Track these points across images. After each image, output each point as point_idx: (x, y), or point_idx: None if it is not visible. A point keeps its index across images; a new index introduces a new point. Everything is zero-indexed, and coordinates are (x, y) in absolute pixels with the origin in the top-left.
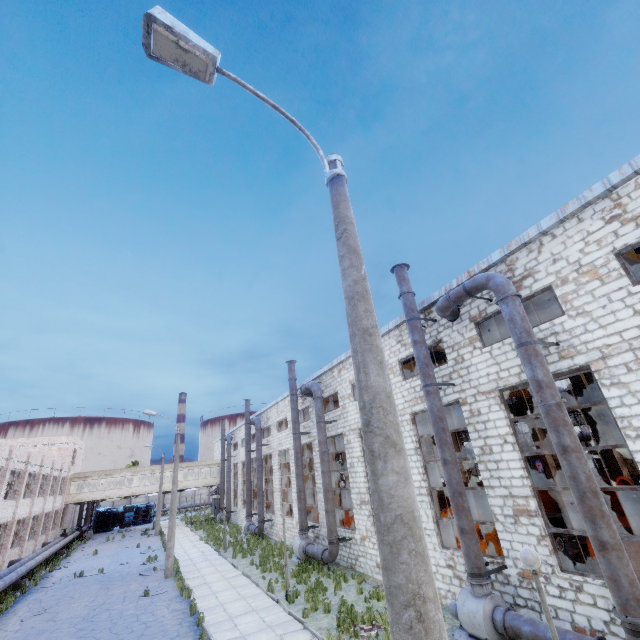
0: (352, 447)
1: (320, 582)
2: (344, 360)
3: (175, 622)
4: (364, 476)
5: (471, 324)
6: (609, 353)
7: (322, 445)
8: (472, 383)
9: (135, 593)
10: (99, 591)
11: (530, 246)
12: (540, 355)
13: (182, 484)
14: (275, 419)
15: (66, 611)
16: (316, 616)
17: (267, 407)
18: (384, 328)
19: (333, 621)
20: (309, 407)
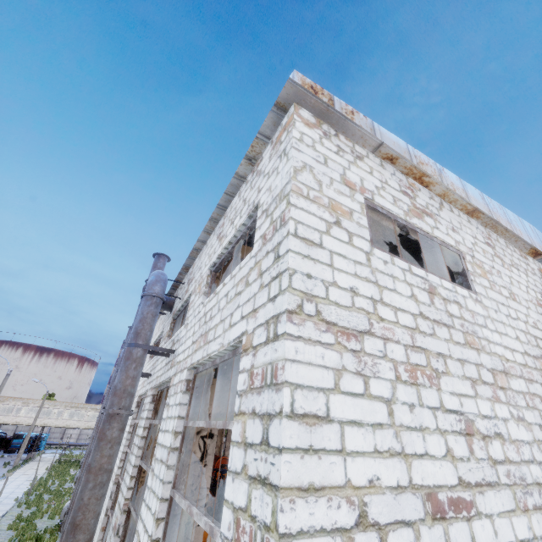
0: None
1: None
2: None
3: None
4: None
5: (171, 318)
6: (177, 370)
7: None
8: (154, 376)
9: None
10: None
11: (201, 252)
12: (132, 359)
13: (66, 422)
14: None
15: None
16: None
17: None
18: None
19: None
20: None
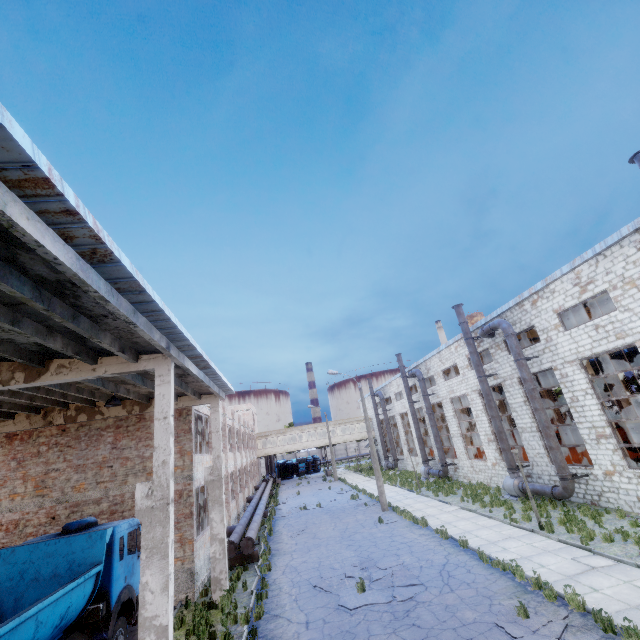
0: (571, 380)
1: (571, 515)
2: (540, 289)
3: (434, 543)
4: (598, 409)
5: None
6: None
7: (529, 382)
8: None
9: (367, 521)
10: (332, 519)
11: None
12: None
13: (342, 438)
14: (439, 368)
15: (321, 532)
16: (597, 545)
17: (426, 358)
18: (612, 237)
19: (627, 550)
20: (489, 349)
